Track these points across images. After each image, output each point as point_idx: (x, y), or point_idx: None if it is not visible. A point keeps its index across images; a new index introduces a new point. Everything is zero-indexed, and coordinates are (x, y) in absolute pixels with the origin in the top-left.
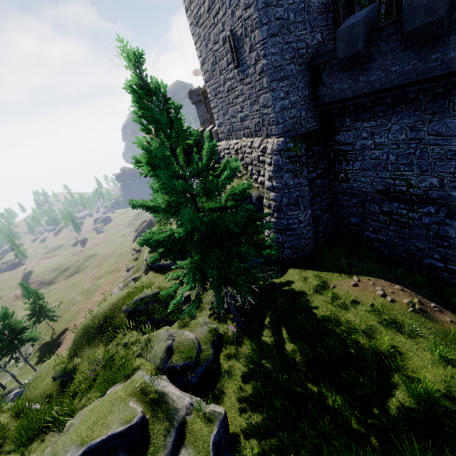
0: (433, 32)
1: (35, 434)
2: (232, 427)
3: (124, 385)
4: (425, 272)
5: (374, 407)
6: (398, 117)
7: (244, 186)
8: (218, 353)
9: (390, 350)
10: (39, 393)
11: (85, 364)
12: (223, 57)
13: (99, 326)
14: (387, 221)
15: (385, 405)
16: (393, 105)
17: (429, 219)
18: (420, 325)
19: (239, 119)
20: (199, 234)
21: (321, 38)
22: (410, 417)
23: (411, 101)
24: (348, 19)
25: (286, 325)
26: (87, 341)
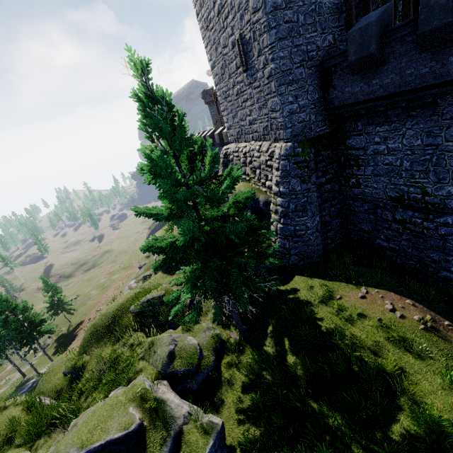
0: (452, 33)
1: (43, 429)
2: (229, 438)
3: (125, 389)
4: (440, 285)
5: (376, 432)
6: (413, 121)
7: (247, 195)
8: (219, 360)
9: (396, 370)
10: (51, 387)
11: (93, 362)
12: (232, 61)
13: (107, 325)
14: (400, 229)
15: (388, 431)
16: (408, 109)
17: (446, 230)
18: (431, 345)
19: (247, 122)
20: (198, 245)
21: (333, 39)
22: (415, 447)
23: (427, 105)
24: (361, 20)
25: (289, 336)
26: (96, 339)
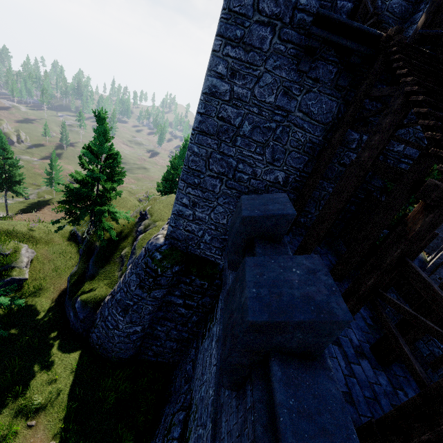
0: None
1: None
2: None
3: None
4: None
5: None
6: None
7: None
8: None
9: None
10: None
11: None
12: None
13: None
14: (166, 431)
15: None
16: None
17: None
18: None
19: None
20: None
21: (284, 179)
22: None
23: None
24: (273, 194)
25: None
26: None
